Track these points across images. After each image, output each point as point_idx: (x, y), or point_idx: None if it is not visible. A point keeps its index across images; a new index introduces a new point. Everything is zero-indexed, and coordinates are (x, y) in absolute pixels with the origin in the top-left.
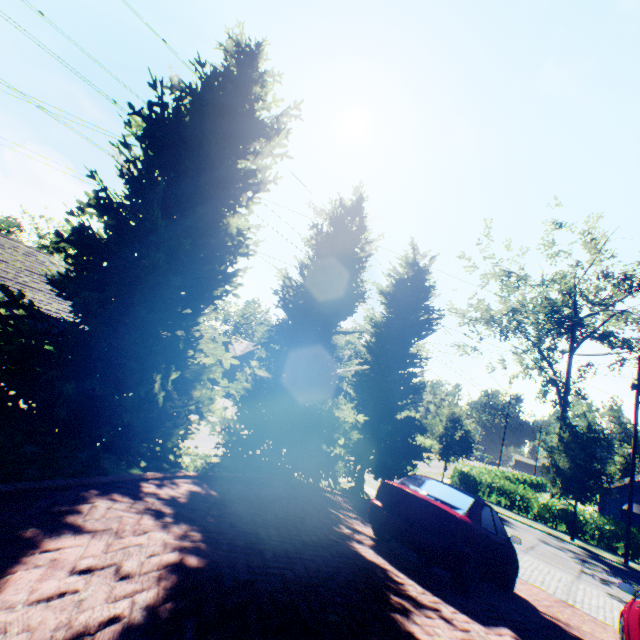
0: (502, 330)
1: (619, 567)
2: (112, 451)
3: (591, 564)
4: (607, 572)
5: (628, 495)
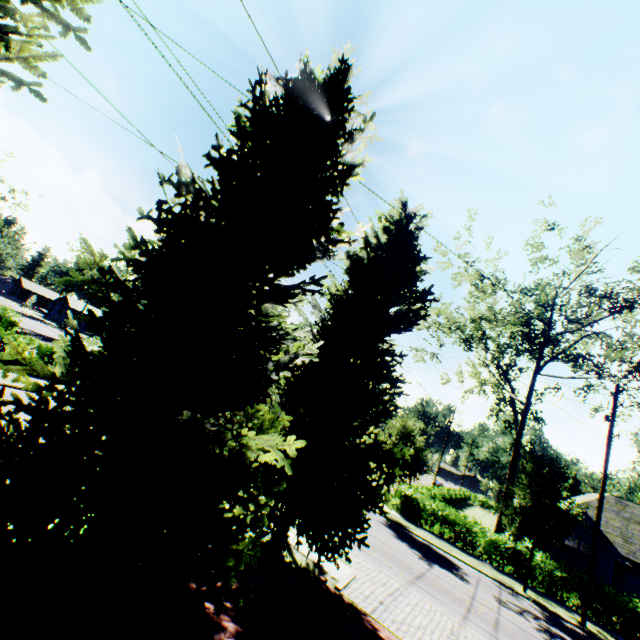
0: (468, 338)
1: (581, 634)
2: None
3: (560, 639)
4: None
5: (592, 543)
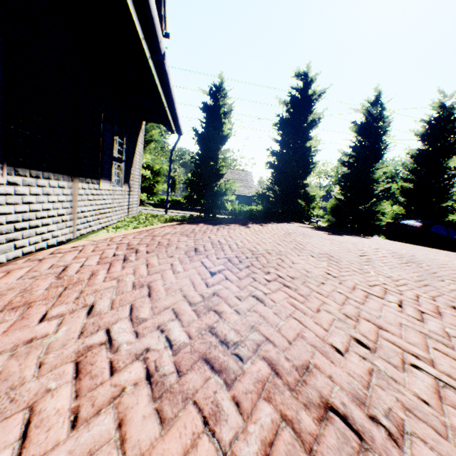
0: None
1: None
2: (293, 221)
3: None
4: None
5: None
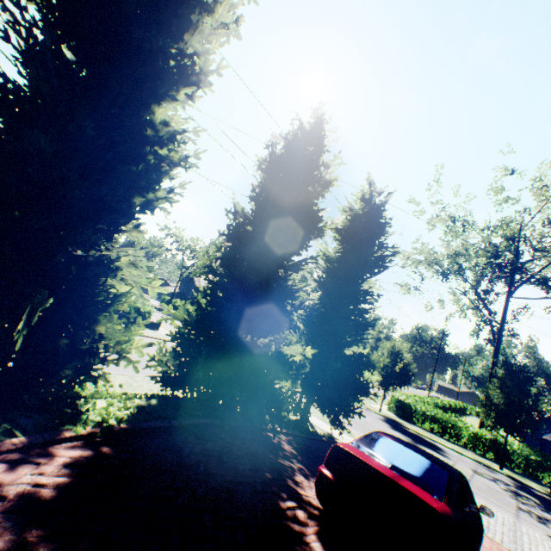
0: (444, 272)
1: (547, 499)
2: None
3: (523, 497)
4: (539, 506)
5: None
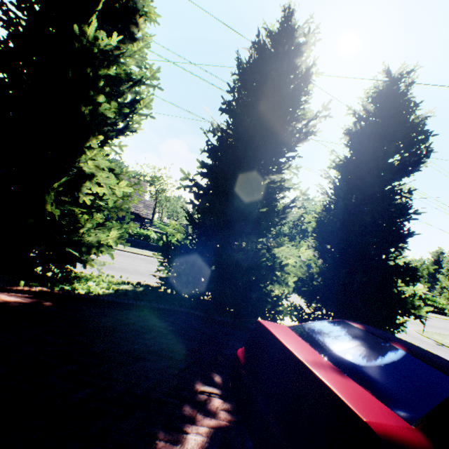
0: None
1: None
2: None
3: None
4: None
5: None
